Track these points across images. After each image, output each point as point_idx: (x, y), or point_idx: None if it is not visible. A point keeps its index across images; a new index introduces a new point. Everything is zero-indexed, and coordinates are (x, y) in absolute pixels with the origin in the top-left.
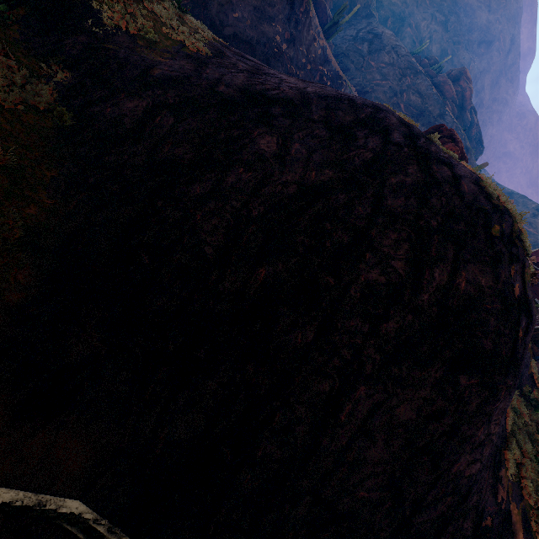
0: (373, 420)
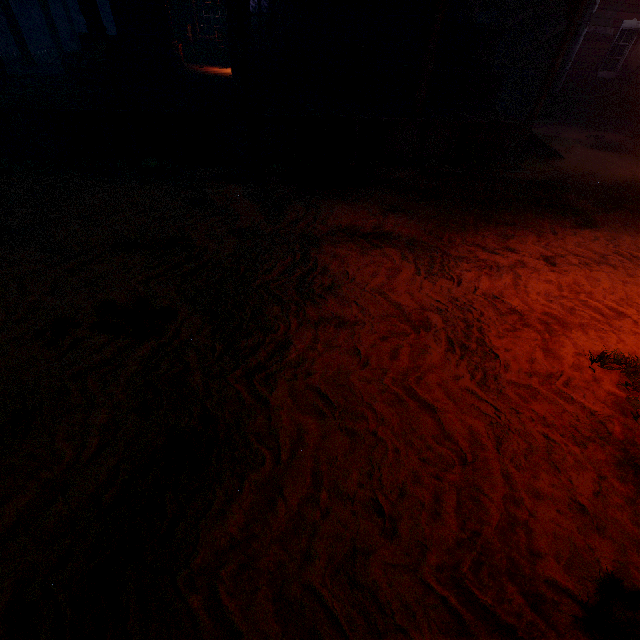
0: None
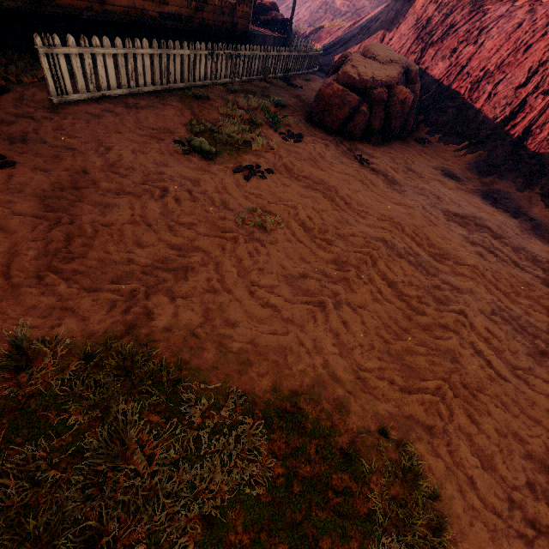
0: (408, 14)
